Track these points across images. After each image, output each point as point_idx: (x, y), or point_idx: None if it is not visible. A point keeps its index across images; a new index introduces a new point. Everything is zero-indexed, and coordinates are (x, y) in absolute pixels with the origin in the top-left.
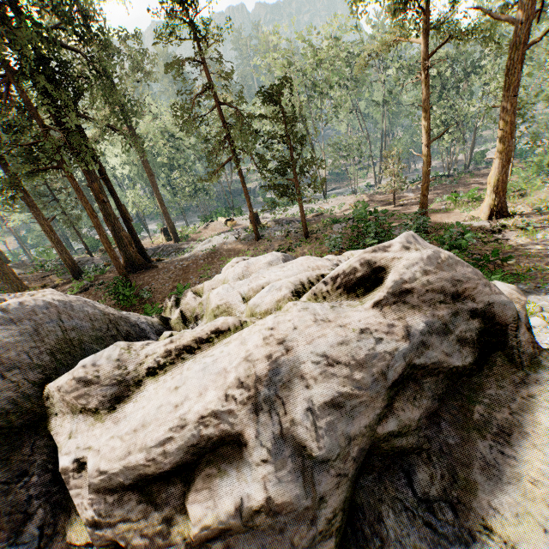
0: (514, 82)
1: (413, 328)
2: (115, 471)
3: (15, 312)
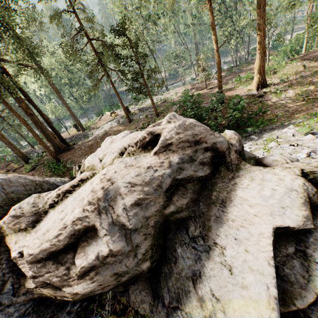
0: (262, 3)
1: (174, 162)
2: (37, 253)
3: None
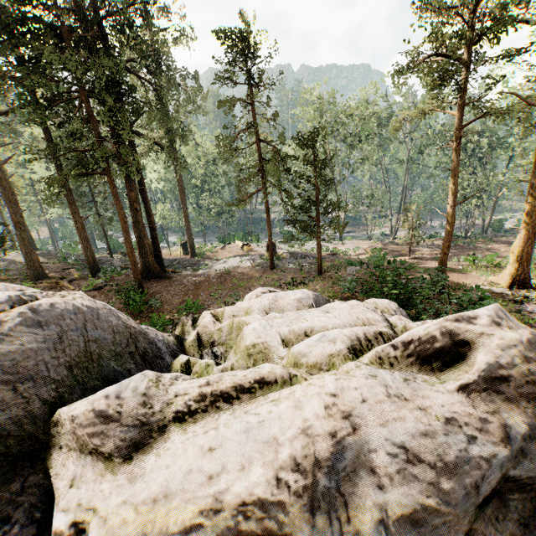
0: None
1: (510, 429)
2: None
3: (43, 314)
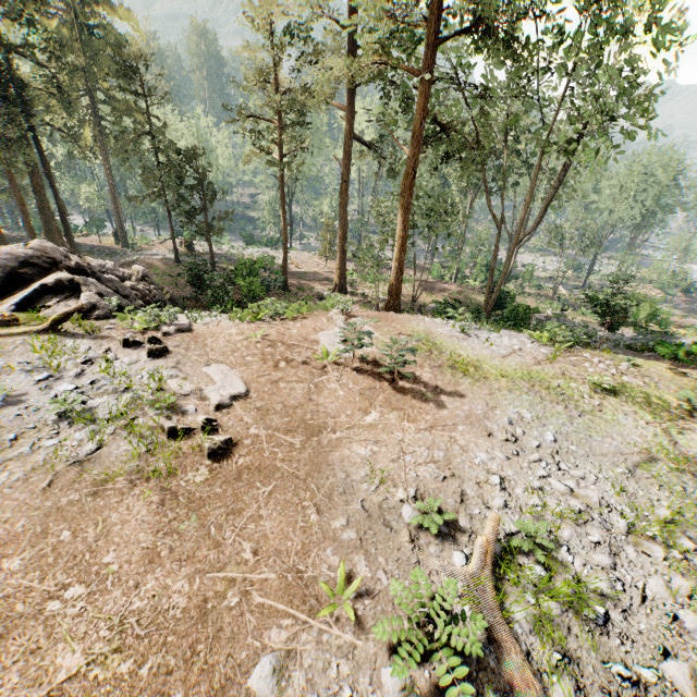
0: (343, 203)
1: (31, 255)
2: None
3: None
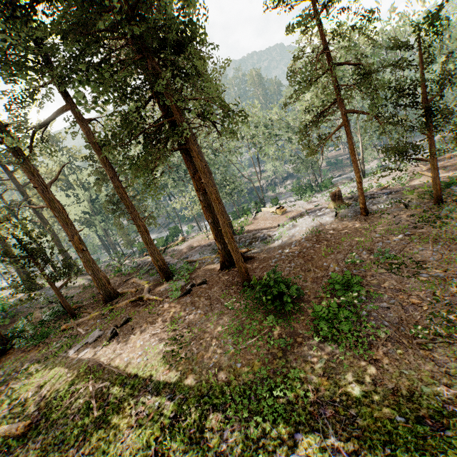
0: None
1: None
2: None
3: None
